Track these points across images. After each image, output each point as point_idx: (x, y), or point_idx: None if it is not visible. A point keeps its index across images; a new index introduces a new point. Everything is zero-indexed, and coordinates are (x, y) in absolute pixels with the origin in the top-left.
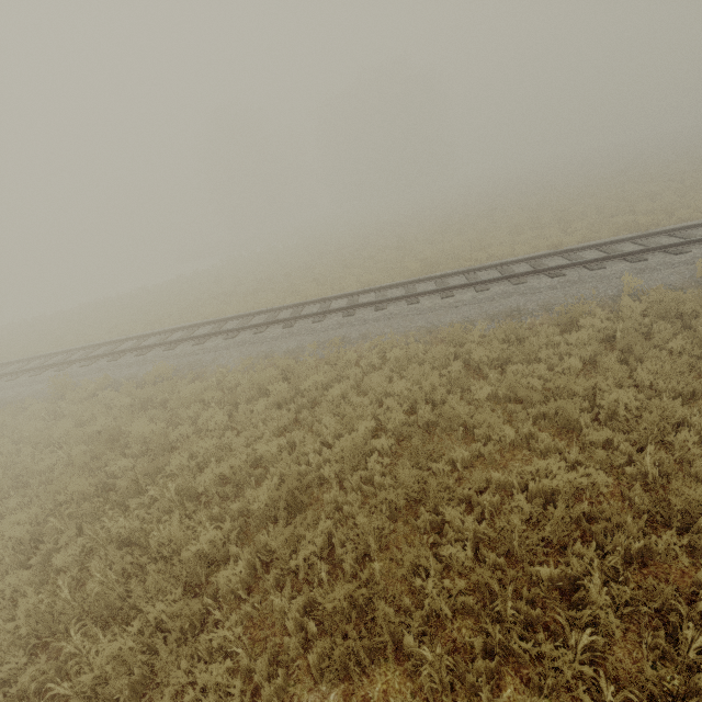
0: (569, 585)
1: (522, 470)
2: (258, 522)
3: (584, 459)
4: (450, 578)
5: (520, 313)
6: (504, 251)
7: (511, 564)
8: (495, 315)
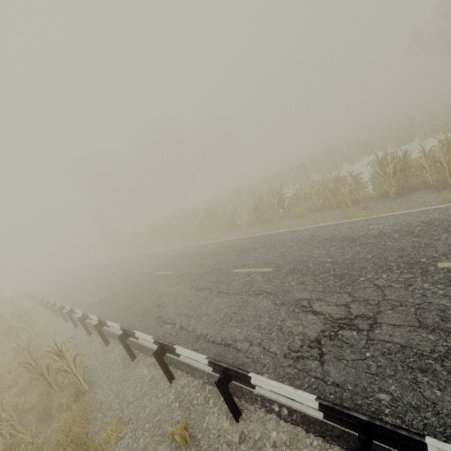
0: None
1: None
2: None
3: None
4: None
5: None
6: None
7: None
8: None
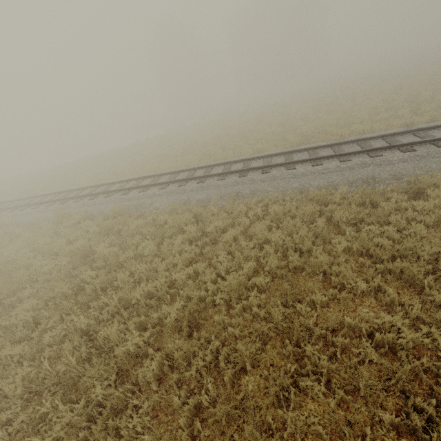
0: (406, 430)
1: (369, 315)
2: (169, 330)
3: (425, 316)
4: (304, 401)
5: (374, 181)
6: (363, 128)
7: (356, 398)
8: (354, 181)
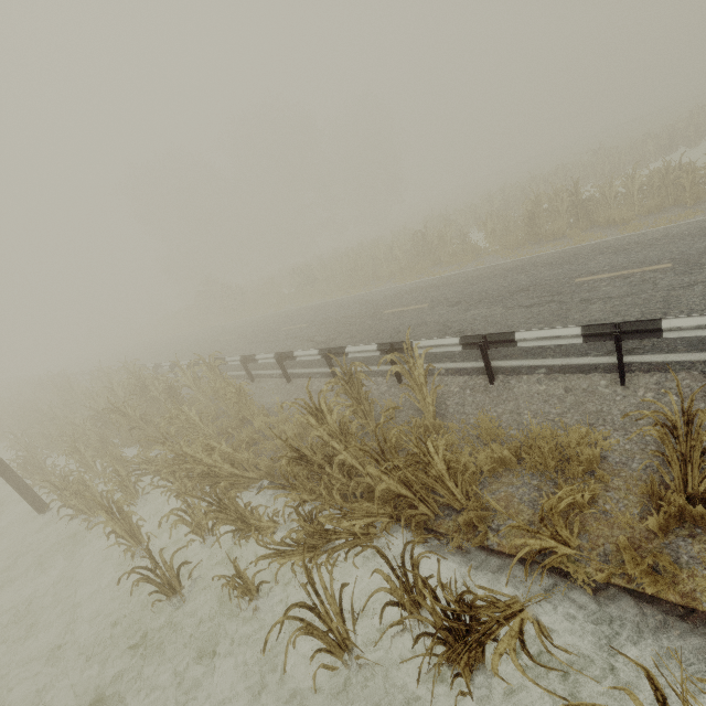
0: None
1: None
2: None
3: None
4: None
5: None
6: None
7: None
8: None
